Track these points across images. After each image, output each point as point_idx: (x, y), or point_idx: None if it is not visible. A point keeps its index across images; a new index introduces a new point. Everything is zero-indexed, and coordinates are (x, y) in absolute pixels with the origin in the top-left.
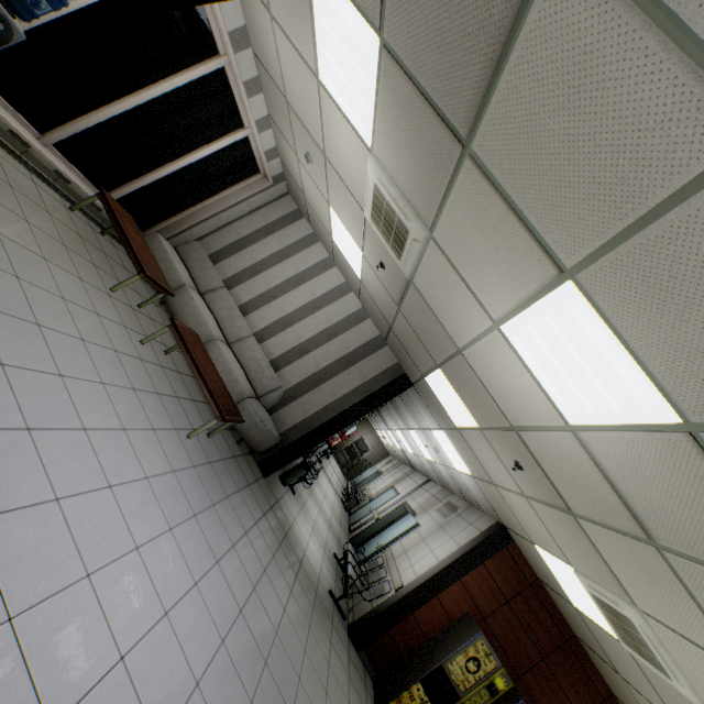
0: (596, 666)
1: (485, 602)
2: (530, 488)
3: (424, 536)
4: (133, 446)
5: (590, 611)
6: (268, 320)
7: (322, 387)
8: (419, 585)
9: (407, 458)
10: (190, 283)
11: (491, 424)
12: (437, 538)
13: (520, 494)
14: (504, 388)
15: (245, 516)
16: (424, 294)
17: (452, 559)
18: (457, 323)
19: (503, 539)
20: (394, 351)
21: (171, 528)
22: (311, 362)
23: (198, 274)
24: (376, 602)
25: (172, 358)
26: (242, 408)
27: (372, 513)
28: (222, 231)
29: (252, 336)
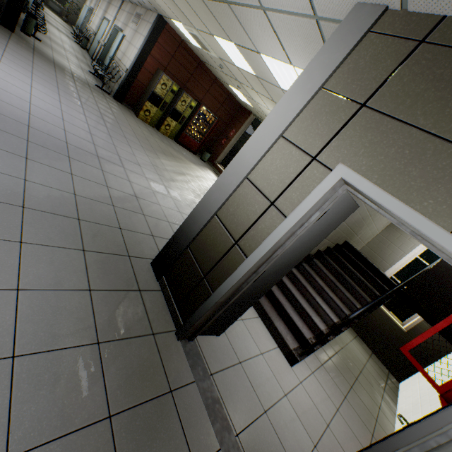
0: (210, 70)
1: (164, 61)
2: None
3: (130, 42)
4: None
5: (195, 43)
6: None
7: None
8: (134, 65)
9: None
10: None
11: None
12: (136, 39)
13: None
14: None
15: (25, 55)
16: None
17: (143, 46)
18: None
19: (162, 24)
20: None
21: (0, 61)
22: None
23: None
24: (120, 83)
25: None
26: None
27: (100, 43)
28: None
29: None
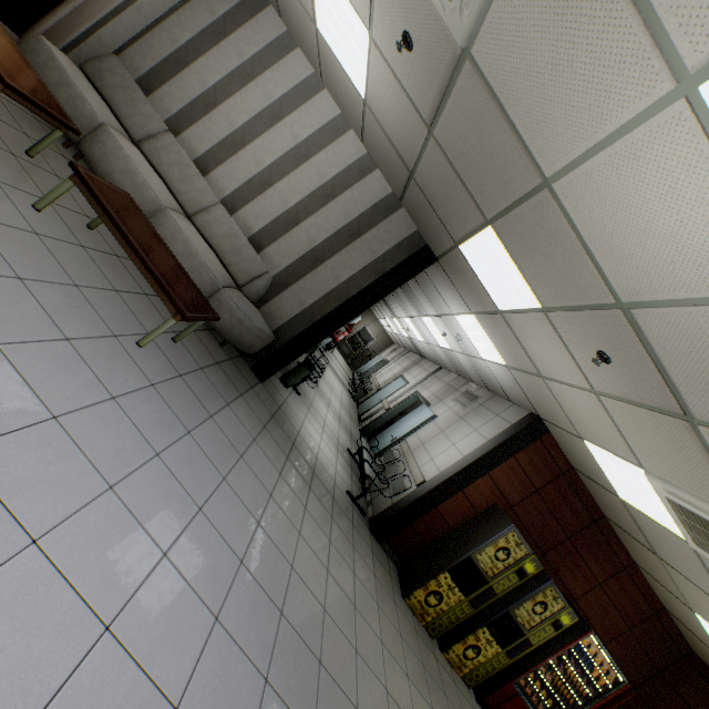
0: (622, 541)
1: (513, 492)
2: (612, 385)
3: (442, 428)
4: (19, 370)
5: (646, 507)
6: (238, 180)
7: (321, 270)
8: (443, 482)
9: (415, 346)
10: (114, 123)
11: (570, 302)
12: (458, 430)
13: (586, 390)
14: (633, 239)
15: (239, 435)
16: (491, 75)
17: (480, 454)
18: (558, 122)
19: (537, 431)
20: (413, 214)
21: (111, 486)
22: (303, 237)
23: (125, 111)
24: (396, 497)
25: (102, 235)
26: (218, 302)
27: (381, 403)
28: (148, 37)
29: (219, 204)
